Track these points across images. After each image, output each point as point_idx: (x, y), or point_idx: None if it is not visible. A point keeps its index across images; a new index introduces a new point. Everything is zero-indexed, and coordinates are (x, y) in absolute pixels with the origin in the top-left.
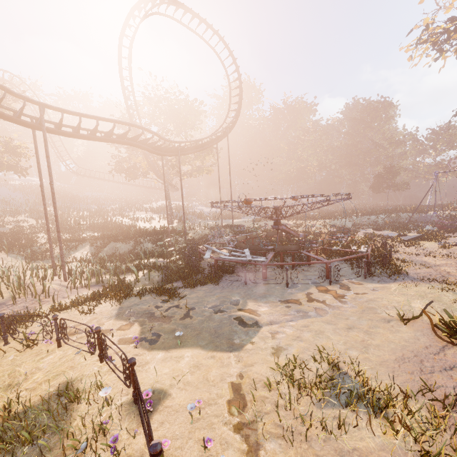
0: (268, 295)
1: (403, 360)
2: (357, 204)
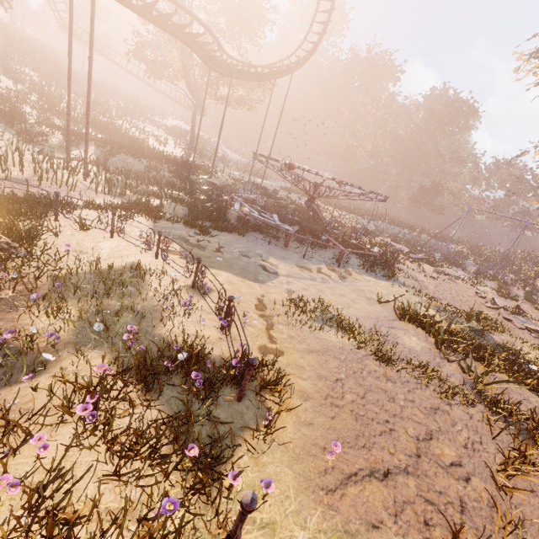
0: (287, 259)
1: (367, 318)
2: (389, 211)
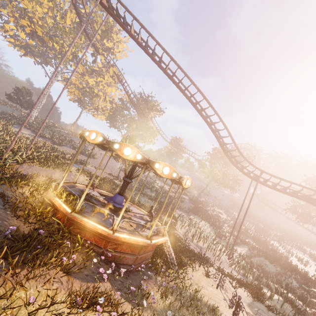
0: None
1: None
2: None
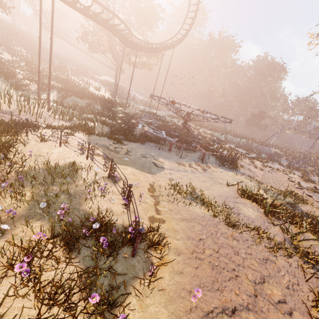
0: (170, 158)
1: (220, 196)
2: (233, 128)
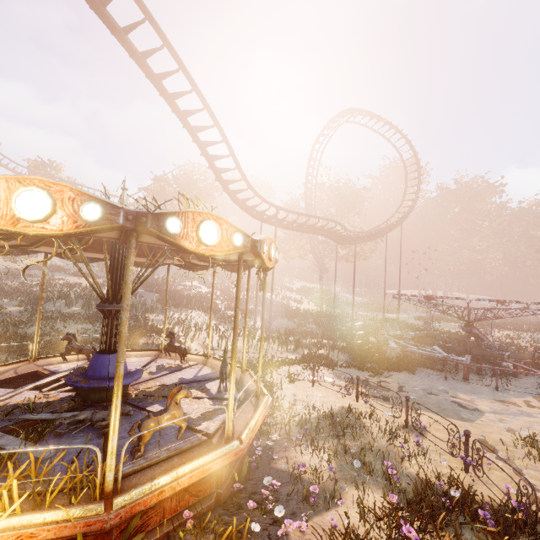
0: (477, 393)
1: None
2: None
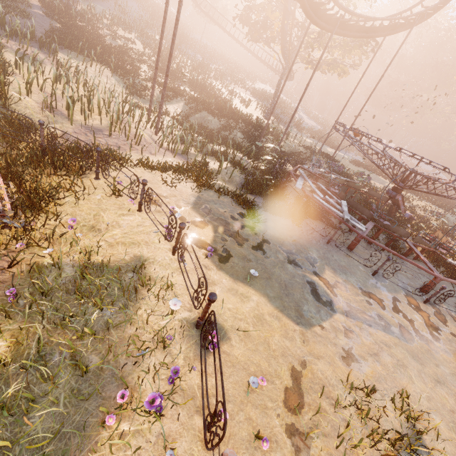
0: (349, 274)
1: None
2: None
